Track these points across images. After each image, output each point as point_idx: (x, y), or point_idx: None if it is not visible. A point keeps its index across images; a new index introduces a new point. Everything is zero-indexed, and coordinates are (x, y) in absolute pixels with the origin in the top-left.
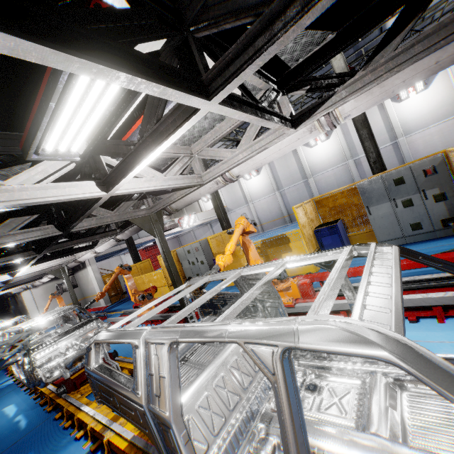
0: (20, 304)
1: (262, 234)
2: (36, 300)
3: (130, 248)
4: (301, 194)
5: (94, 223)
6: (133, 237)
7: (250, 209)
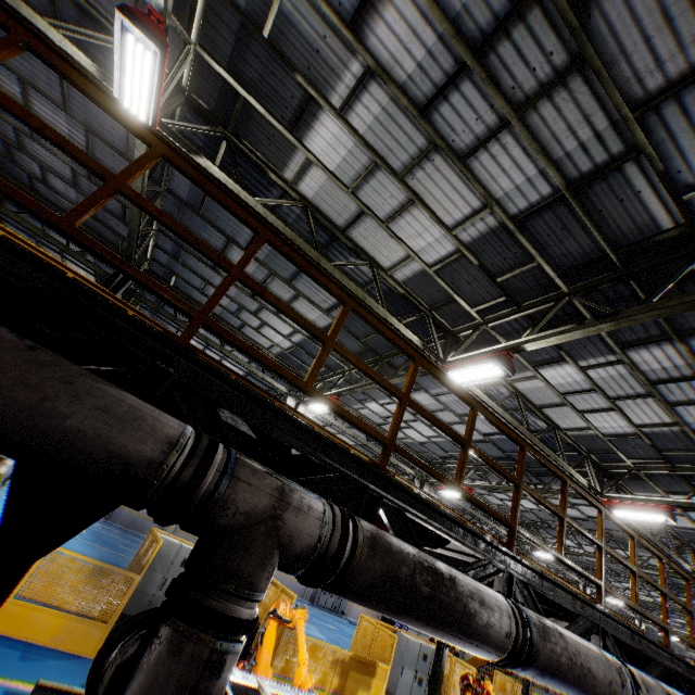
0: None
1: None
2: None
3: None
4: None
5: None
6: None
7: None
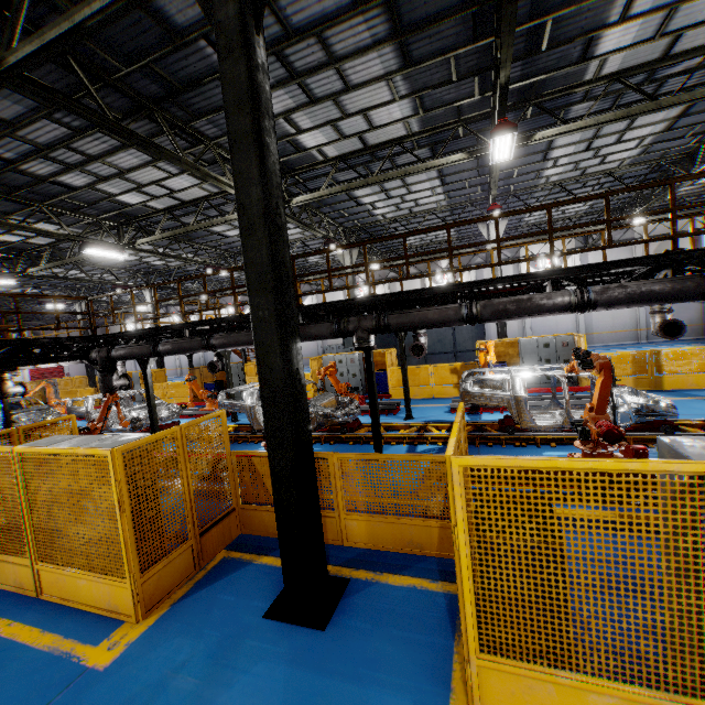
0: None
1: (176, 378)
2: None
3: None
4: None
5: None
6: None
7: None
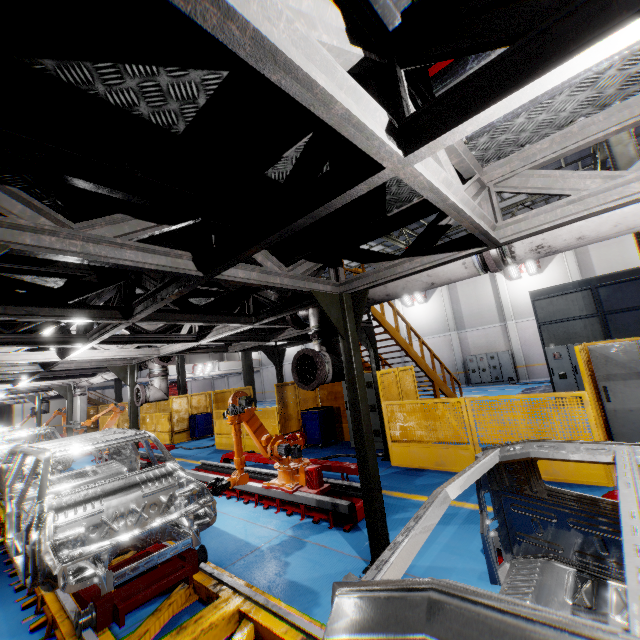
0: (13, 414)
1: None
2: (26, 414)
3: (116, 388)
4: None
5: (29, 387)
6: None
7: None
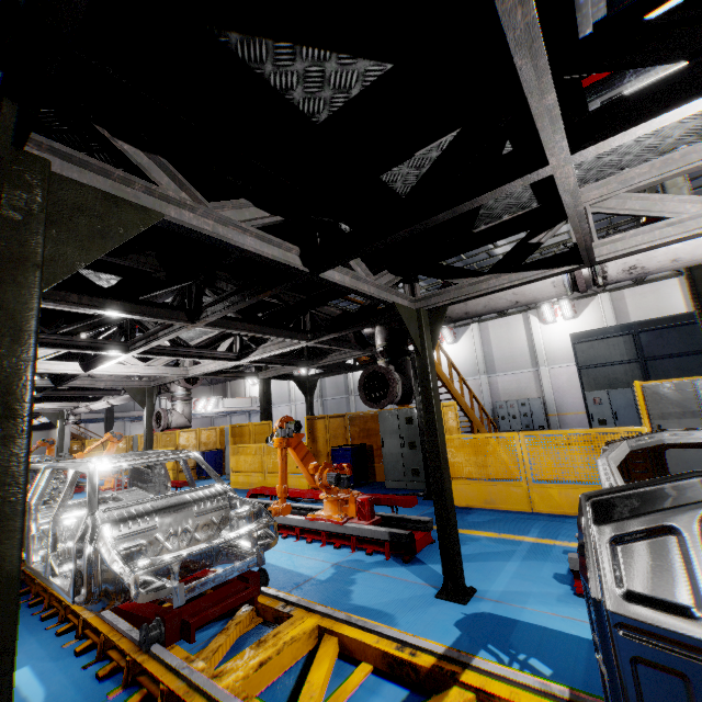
0: None
1: None
2: None
3: (106, 421)
4: (341, 409)
5: None
6: (127, 408)
7: (291, 410)
